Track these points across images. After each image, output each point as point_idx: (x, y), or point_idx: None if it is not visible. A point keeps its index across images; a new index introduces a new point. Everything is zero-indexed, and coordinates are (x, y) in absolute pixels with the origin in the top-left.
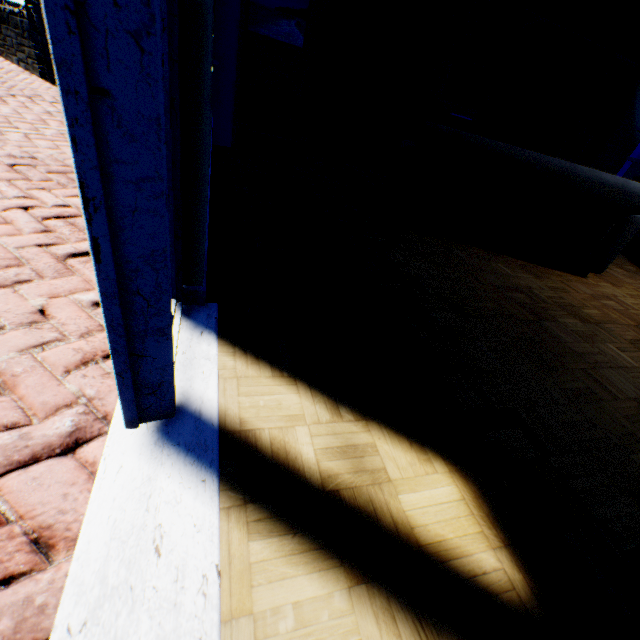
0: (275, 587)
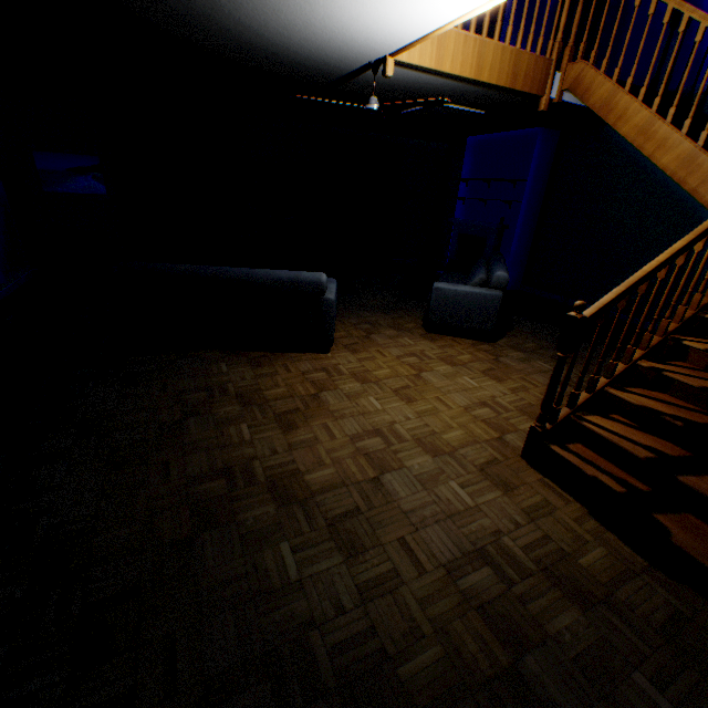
0: None
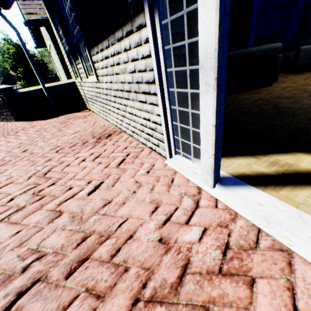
0: (297, 197)
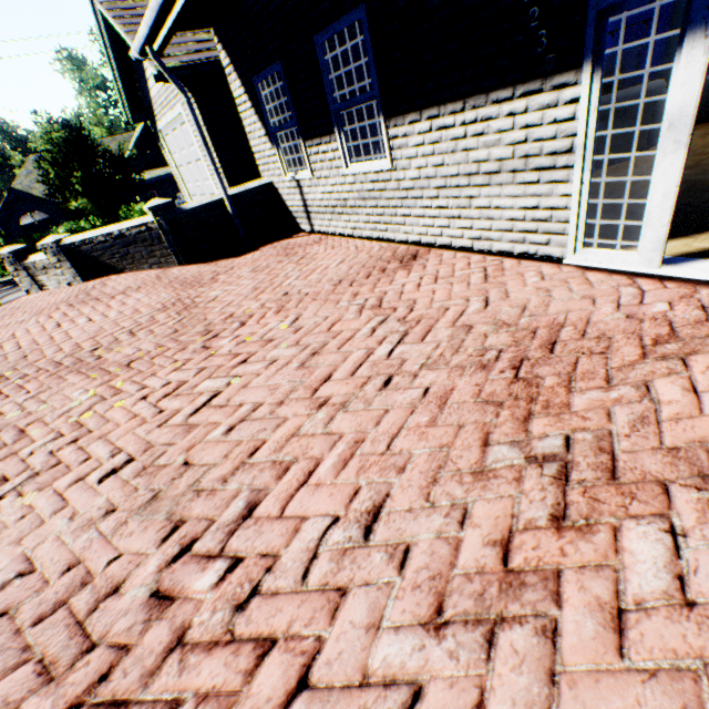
0: None
